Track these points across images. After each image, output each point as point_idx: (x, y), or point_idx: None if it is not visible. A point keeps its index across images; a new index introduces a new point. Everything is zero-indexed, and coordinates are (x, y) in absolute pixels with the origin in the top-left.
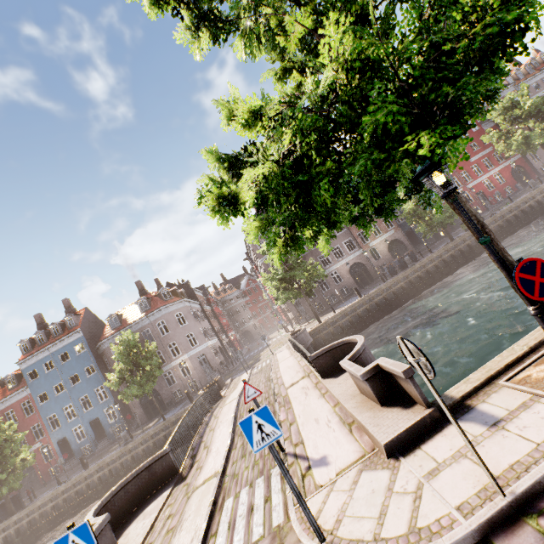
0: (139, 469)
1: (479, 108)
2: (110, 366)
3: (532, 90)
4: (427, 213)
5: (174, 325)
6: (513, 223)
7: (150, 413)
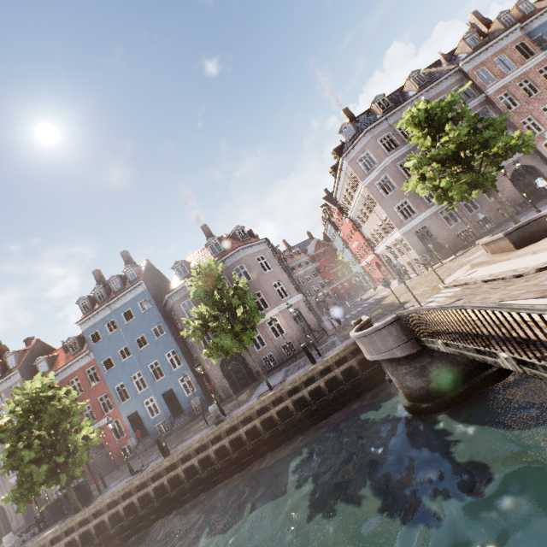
0: None
1: None
2: (180, 326)
3: None
4: None
5: (257, 270)
6: None
7: (235, 384)
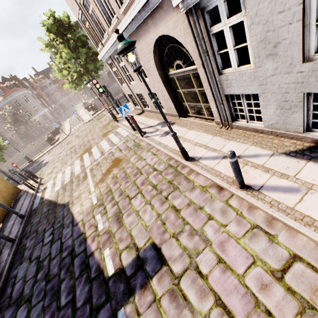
0: (51, 133)
1: (100, 67)
2: None
3: None
4: None
5: (24, 102)
6: None
7: (27, 141)
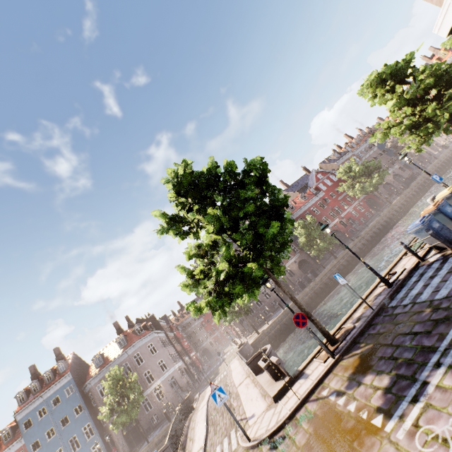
0: None
1: (284, 246)
2: (95, 403)
3: (363, 153)
4: (314, 243)
5: (147, 355)
6: (370, 241)
7: (132, 442)
